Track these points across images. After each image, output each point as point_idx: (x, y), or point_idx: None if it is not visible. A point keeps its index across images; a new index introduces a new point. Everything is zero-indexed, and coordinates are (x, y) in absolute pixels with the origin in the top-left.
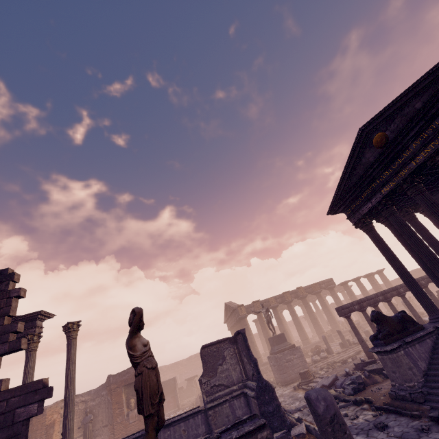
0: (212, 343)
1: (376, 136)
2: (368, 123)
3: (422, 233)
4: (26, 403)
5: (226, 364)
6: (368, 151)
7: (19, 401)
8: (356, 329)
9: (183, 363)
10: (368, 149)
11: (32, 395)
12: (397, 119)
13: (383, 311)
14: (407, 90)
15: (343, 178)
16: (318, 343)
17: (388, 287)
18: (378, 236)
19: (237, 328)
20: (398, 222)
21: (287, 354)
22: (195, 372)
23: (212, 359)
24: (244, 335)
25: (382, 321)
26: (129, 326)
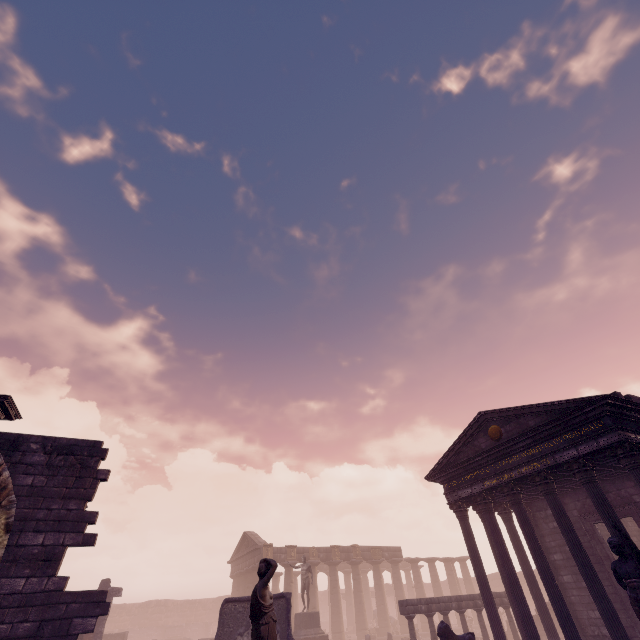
0: (240, 599)
1: (493, 427)
2: (489, 411)
3: (514, 541)
4: (85, 614)
5: (248, 636)
6: (482, 436)
7: (79, 609)
8: (415, 639)
9: (132, 609)
10: (483, 434)
11: (93, 606)
12: (513, 423)
13: (452, 621)
14: (526, 406)
15: (452, 448)
16: None
17: (467, 587)
18: (470, 530)
19: (248, 578)
20: (492, 524)
21: None
22: (146, 634)
23: (233, 621)
24: (289, 601)
25: (448, 638)
26: (259, 573)
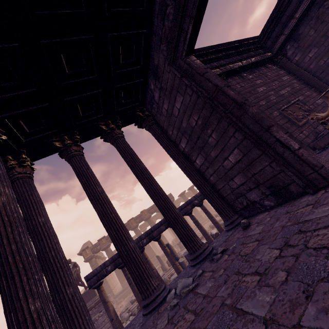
0: None
1: None
2: None
3: (126, 160)
4: None
5: None
6: None
7: None
8: (105, 303)
9: None
10: None
11: None
12: None
13: None
14: None
15: None
16: (163, 256)
17: None
18: (20, 193)
19: None
20: None
21: (92, 314)
22: None
23: None
24: None
25: None
26: None
